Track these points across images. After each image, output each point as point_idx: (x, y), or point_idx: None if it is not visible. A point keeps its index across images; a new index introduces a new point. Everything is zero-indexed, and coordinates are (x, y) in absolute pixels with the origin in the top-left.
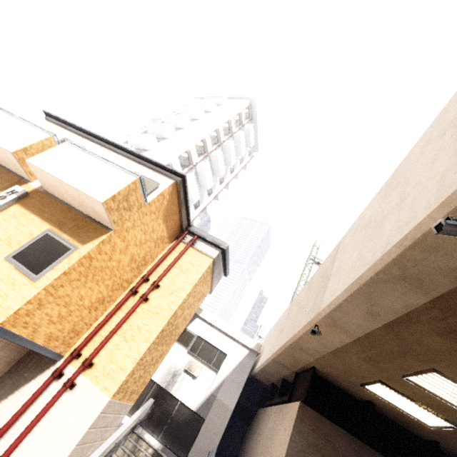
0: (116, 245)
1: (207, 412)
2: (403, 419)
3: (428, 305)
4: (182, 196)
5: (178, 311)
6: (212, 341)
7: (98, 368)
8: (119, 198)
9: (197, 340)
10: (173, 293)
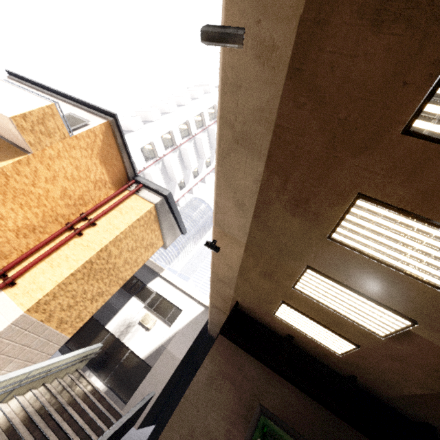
0: (39, 171)
1: (155, 361)
2: (320, 352)
3: (267, 171)
4: (119, 139)
5: (113, 248)
6: (169, 298)
7: (19, 287)
8: (32, 119)
9: (155, 297)
10: (107, 231)
